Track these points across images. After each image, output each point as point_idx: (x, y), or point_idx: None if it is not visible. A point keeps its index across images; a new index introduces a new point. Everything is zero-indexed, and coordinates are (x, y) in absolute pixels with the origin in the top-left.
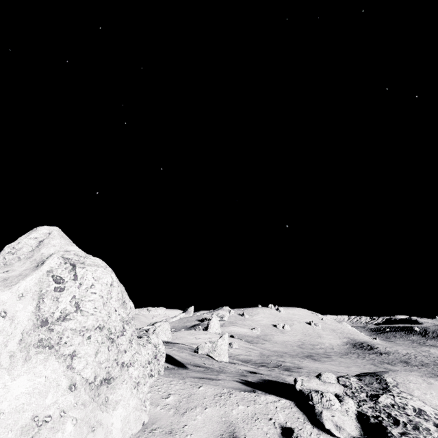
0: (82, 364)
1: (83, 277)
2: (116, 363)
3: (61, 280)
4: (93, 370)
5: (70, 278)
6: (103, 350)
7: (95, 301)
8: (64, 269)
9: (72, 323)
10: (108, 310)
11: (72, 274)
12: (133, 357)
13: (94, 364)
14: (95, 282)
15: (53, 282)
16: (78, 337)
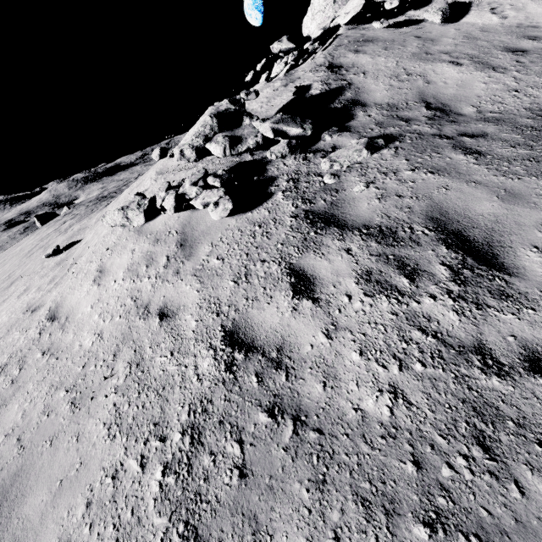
0: (317, 21)
1: (314, 1)
2: (326, 18)
3: (313, 4)
4: (319, 21)
5: (313, 2)
6: (320, 16)
7: (316, 6)
8: (313, 1)
9: (314, 13)
10: (320, 6)
11: (314, 1)
12: (330, 14)
13: (319, 20)
14: (316, 1)
15: (312, 5)
16: (316, 16)
